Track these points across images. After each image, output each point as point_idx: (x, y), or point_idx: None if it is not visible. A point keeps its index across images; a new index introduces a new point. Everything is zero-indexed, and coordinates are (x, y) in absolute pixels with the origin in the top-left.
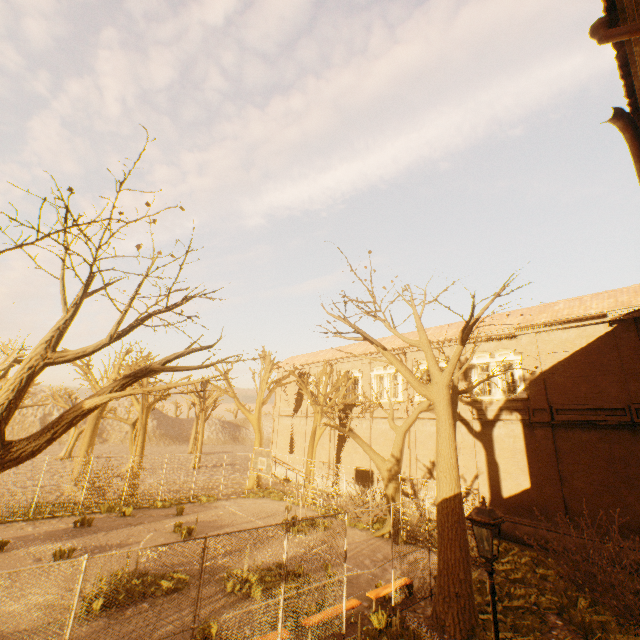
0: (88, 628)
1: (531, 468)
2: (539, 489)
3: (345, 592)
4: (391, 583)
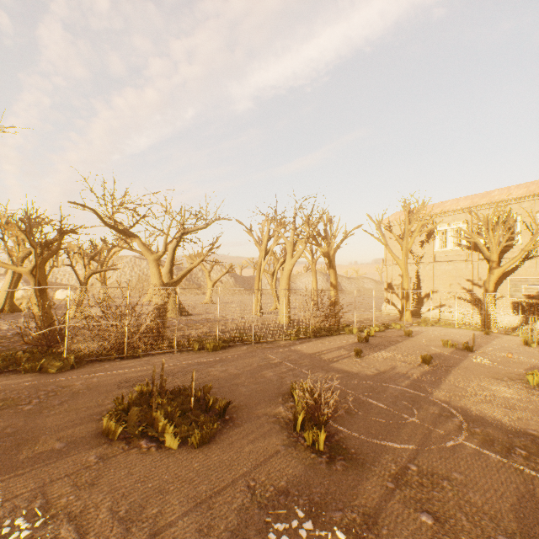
0: None
1: None
2: None
3: None
4: None
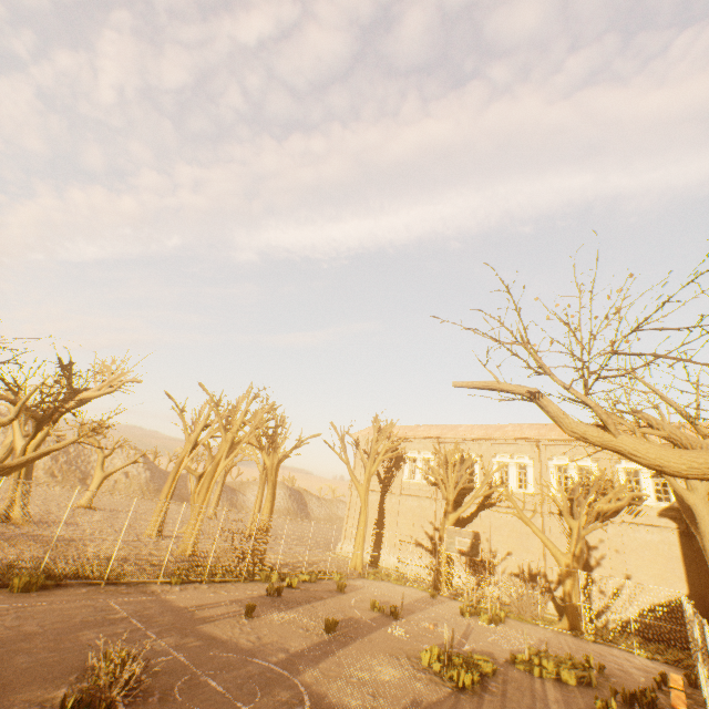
0: (490, 702)
1: (689, 576)
2: (698, 597)
3: (704, 679)
4: (672, 677)
